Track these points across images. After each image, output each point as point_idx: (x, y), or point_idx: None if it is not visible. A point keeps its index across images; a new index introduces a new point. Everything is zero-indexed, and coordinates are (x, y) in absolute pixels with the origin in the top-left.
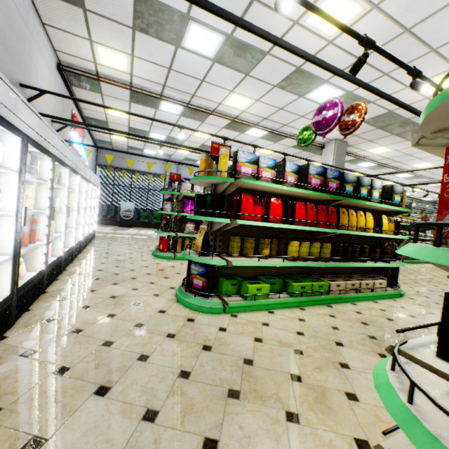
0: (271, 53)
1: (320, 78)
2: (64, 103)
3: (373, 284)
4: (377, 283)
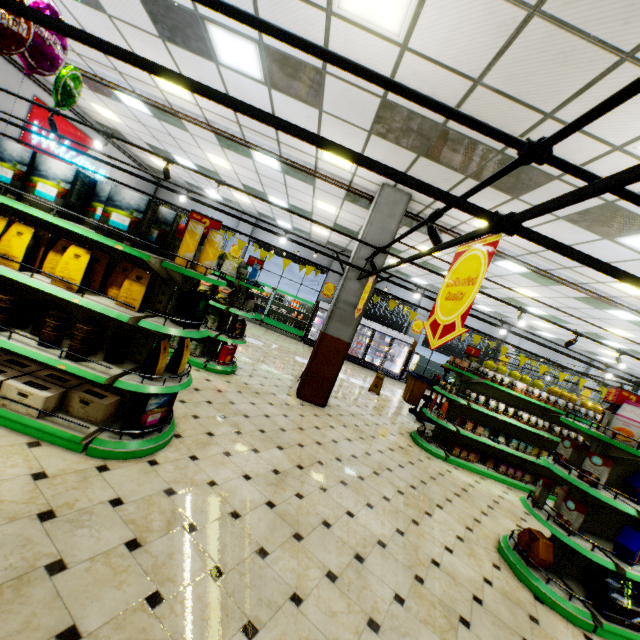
0: None
1: (185, 8)
2: None
3: (3, 387)
4: (11, 389)
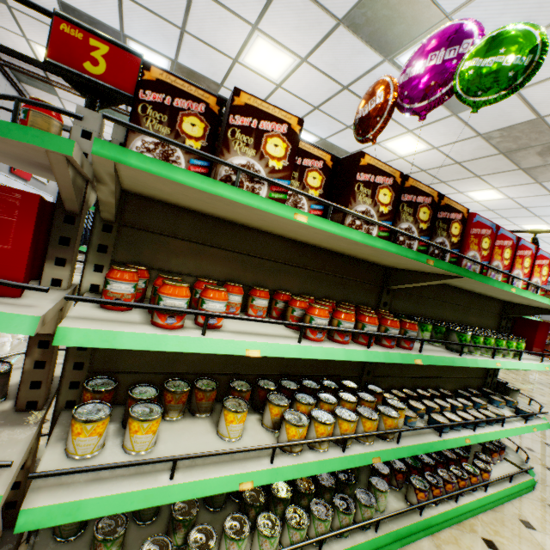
0: (226, 86)
1: None
2: (6, 101)
3: None
4: None
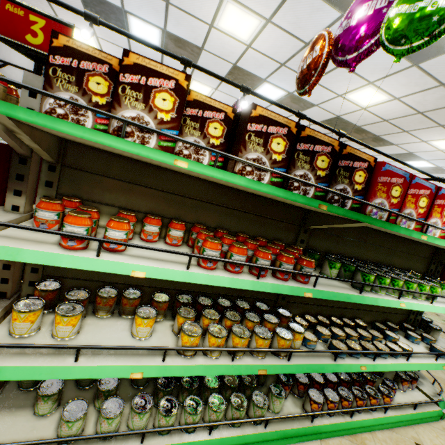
0: (206, 49)
1: (258, 77)
2: None
3: None
4: None
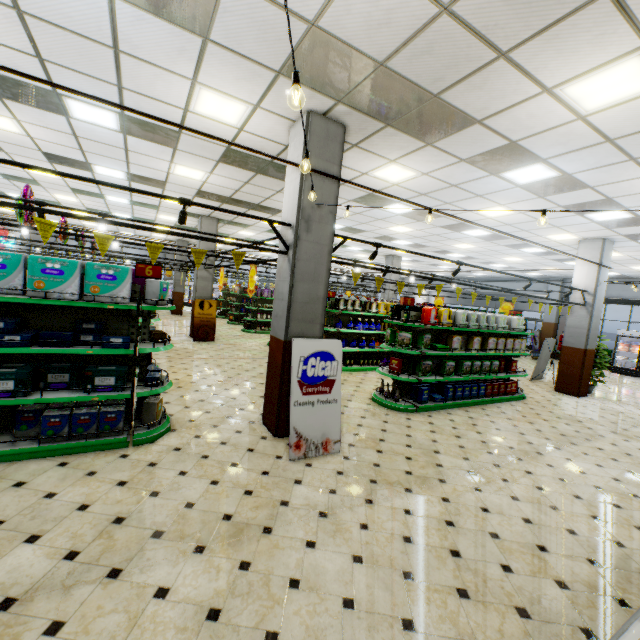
0: None
1: None
2: None
3: None
4: None
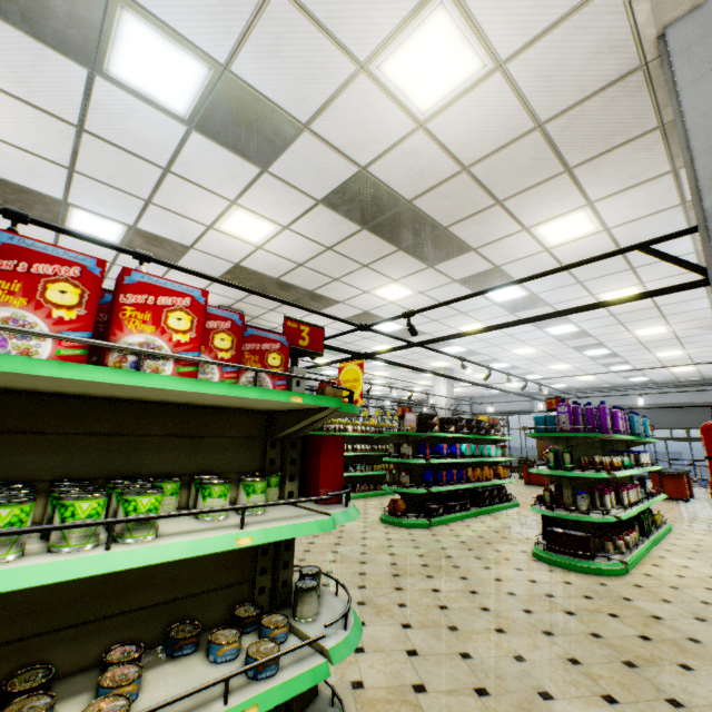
0: None
1: (49, 196)
2: None
3: None
4: None
